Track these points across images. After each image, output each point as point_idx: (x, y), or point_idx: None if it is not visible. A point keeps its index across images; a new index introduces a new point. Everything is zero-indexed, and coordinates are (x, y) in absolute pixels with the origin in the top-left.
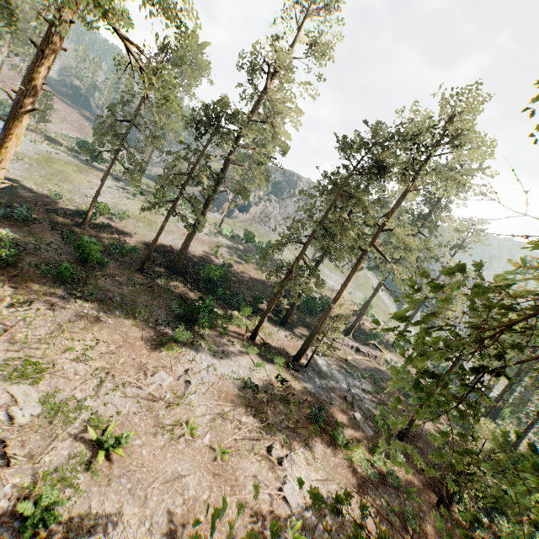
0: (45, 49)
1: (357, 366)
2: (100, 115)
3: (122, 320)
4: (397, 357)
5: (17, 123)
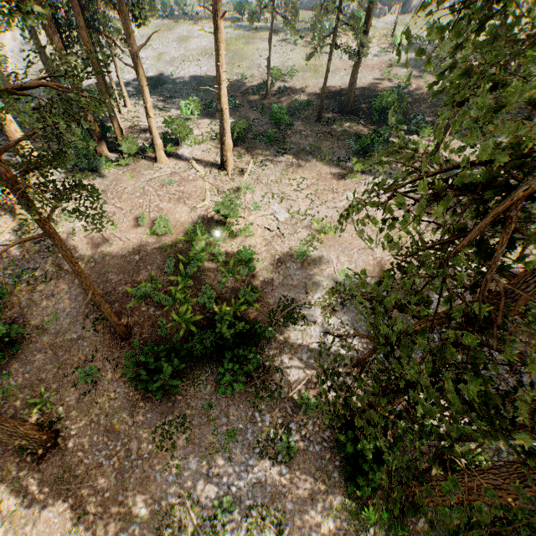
0: None
1: None
2: None
3: (314, 163)
4: None
5: (219, 32)
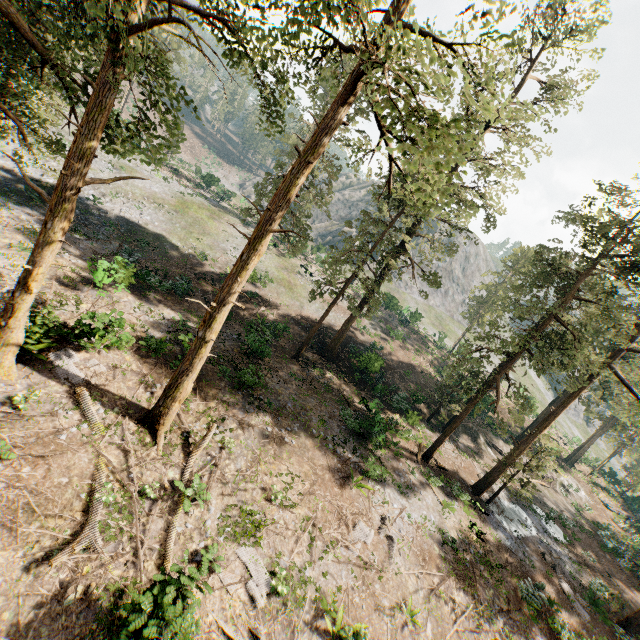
0: (313, 160)
1: (535, 496)
2: (268, 173)
3: (303, 440)
4: (575, 480)
5: (264, 243)
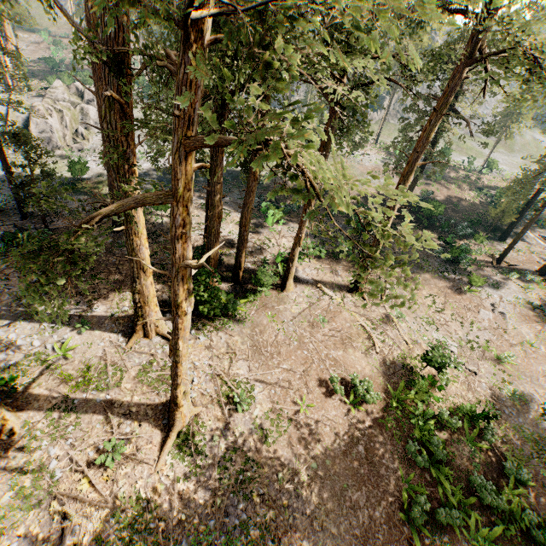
0: (443, 110)
1: None
2: None
3: (423, 275)
4: None
5: (412, 173)
